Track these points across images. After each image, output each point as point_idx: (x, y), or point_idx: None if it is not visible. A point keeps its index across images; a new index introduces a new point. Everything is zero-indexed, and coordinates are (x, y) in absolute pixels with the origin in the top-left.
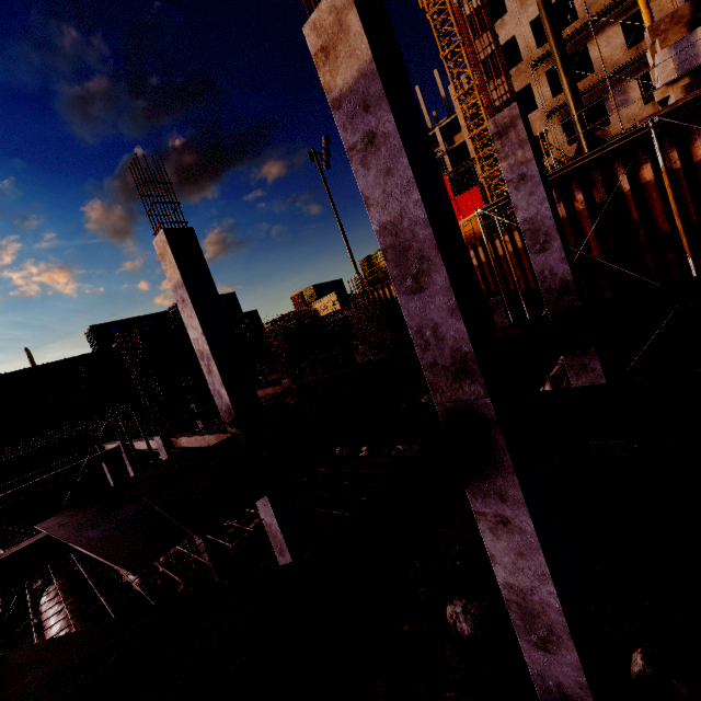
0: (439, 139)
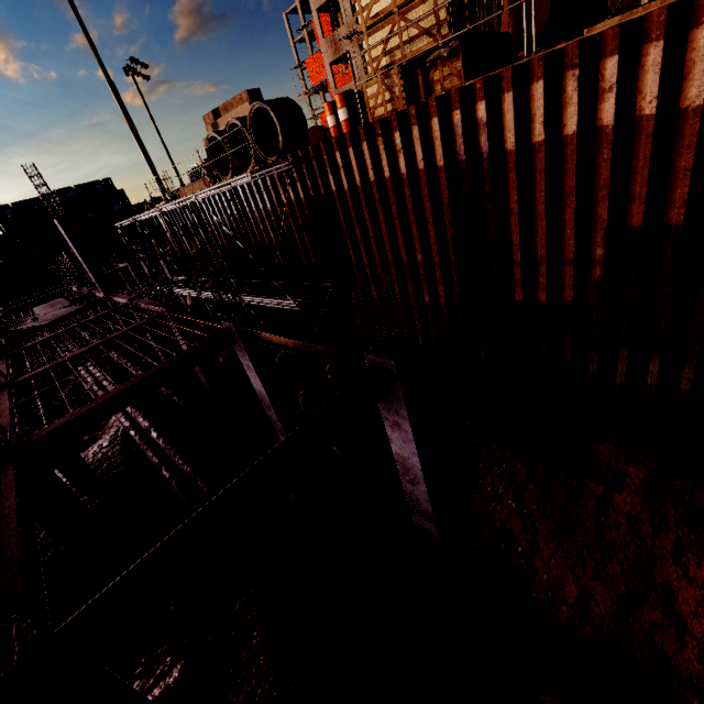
0: None
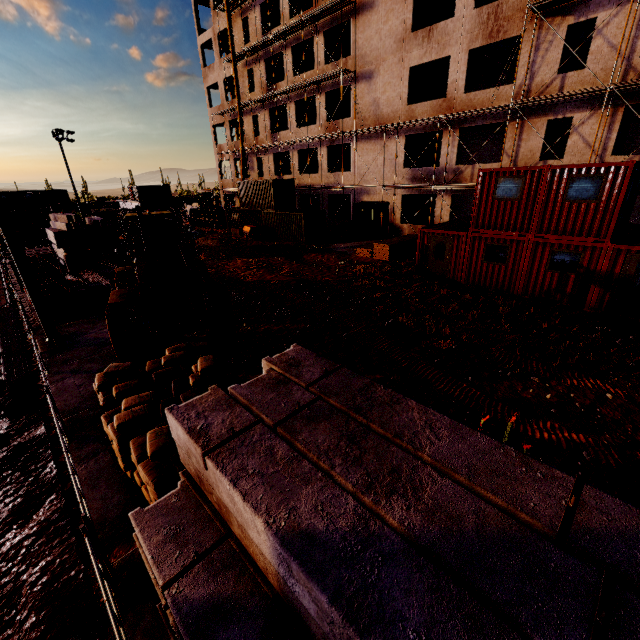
0: None
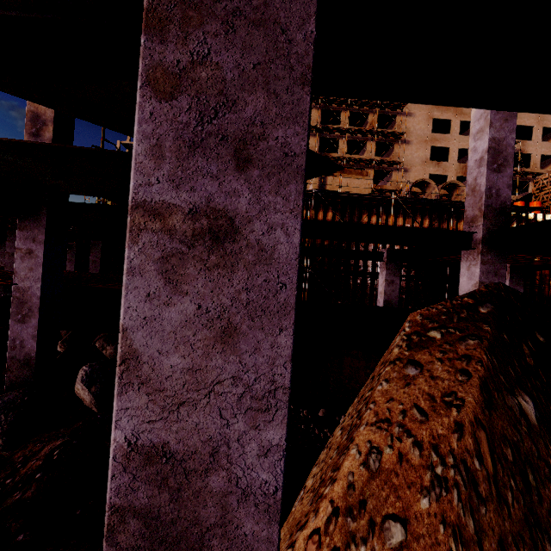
0: None
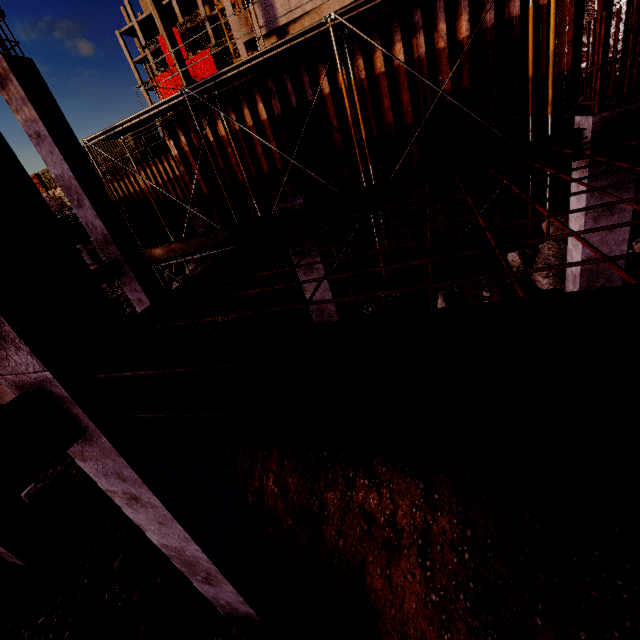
0: None
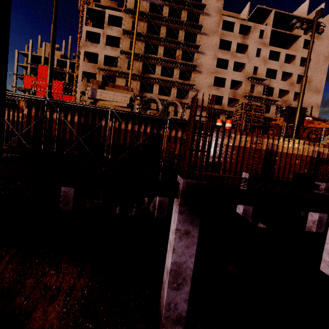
0: (68, 65)
